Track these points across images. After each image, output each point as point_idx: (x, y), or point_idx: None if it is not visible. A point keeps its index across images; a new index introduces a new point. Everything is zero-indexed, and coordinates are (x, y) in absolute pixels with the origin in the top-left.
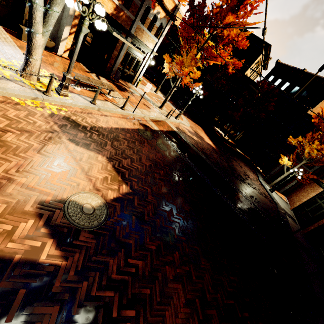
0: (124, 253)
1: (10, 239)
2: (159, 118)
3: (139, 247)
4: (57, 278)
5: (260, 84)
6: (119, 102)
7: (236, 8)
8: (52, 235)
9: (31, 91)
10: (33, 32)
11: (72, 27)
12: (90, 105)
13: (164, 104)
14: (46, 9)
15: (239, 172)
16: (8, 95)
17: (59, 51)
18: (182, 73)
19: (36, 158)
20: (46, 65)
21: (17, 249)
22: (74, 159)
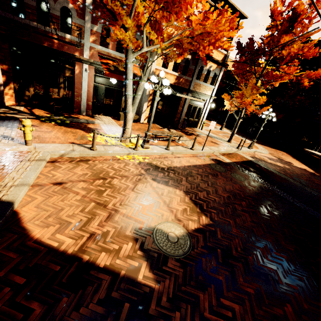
0: (215, 290)
1: (118, 257)
2: (229, 151)
3: (232, 286)
4: (153, 300)
5: None
6: (188, 144)
7: (289, 29)
8: (146, 258)
9: (126, 149)
10: (127, 112)
11: (148, 102)
12: (165, 151)
13: (232, 137)
14: (134, 96)
15: None
16: (114, 155)
17: (141, 120)
18: (244, 103)
19: (131, 195)
20: (134, 131)
21: (122, 265)
22: (157, 194)
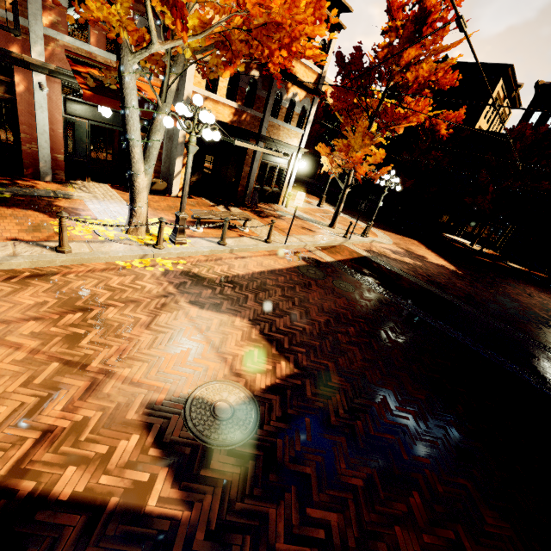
0: (297, 496)
1: (105, 470)
2: (331, 242)
3: (327, 481)
4: (176, 544)
5: (515, 132)
6: (261, 234)
7: (416, 36)
8: (167, 460)
9: (139, 248)
10: (133, 174)
11: (184, 156)
12: (218, 248)
13: (335, 218)
14: (146, 143)
15: (529, 306)
16: (112, 260)
17: (173, 191)
18: (353, 161)
19: (144, 337)
20: (158, 212)
21: (113, 487)
22: (197, 330)
